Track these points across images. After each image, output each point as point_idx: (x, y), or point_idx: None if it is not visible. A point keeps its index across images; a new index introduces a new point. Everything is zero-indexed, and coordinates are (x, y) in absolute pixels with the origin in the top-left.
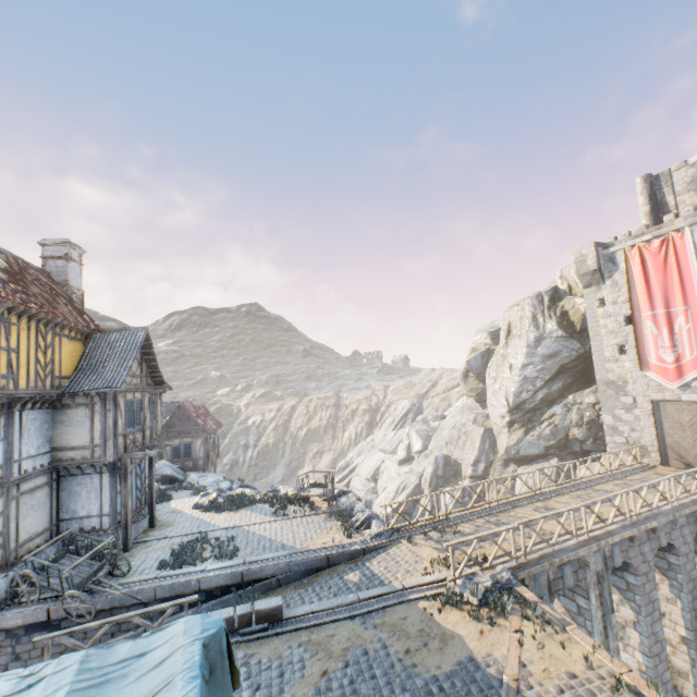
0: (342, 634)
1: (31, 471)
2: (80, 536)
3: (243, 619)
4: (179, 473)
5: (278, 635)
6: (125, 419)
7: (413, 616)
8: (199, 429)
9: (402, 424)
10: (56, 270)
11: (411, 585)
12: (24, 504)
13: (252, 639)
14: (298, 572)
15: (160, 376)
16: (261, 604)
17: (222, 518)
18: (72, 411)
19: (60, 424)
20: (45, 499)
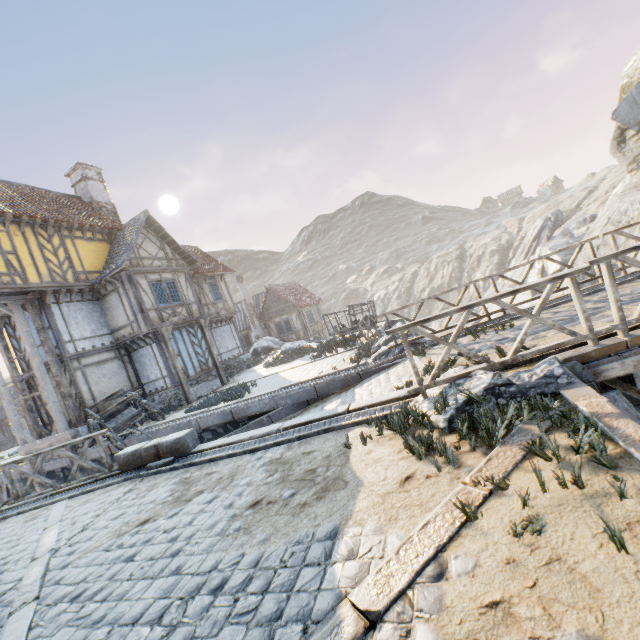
0: (221, 472)
1: (91, 349)
2: (156, 395)
3: (148, 452)
4: (277, 344)
5: (174, 470)
6: (154, 297)
7: (322, 450)
8: (290, 305)
9: (534, 248)
10: (83, 193)
11: (358, 406)
12: (93, 374)
13: (150, 474)
14: (287, 407)
15: (189, 256)
16: (167, 438)
17: (272, 370)
18: (109, 298)
19: (107, 311)
20: (118, 369)
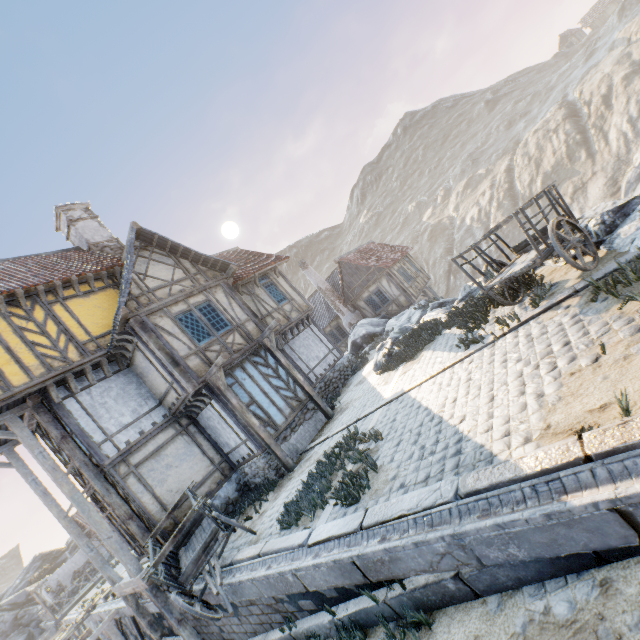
0: None
1: (138, 437)
2: (245, 466)
3: None
4: (378, 325)
5: None
6: (187, 337)
7: None
8: (374, 271)
9: None
10: (78, 241)
11: None
12: (152, 471)
13: None
14: (514, 562)
15: (215, 261)
16: None
17: (392, 381)
18: (137, 361)
19: (143, 377)
20: (185, 449)
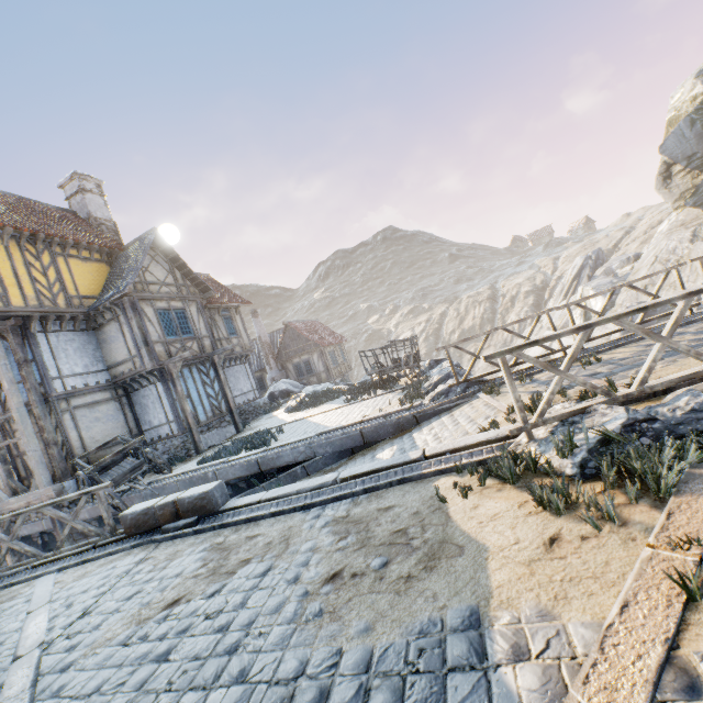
0: (267, 535)
1: (82, 387)
2: (159, 443)
3: (164, 511)
4: (297, 387)
5: (199, 534)
6: (160, 328)
7: (405, 506)
8: (311, 344)
9: (574, 288)
10: (79, 207)
11: (437, 451)
12: (84, 417)
13: (167, 538)
14: (327, 456)
15: (202, 282)
16: (189, 492)
17: (298, 415)
18: (107, 328)
19: (104, 343)
20: (114, 413)
